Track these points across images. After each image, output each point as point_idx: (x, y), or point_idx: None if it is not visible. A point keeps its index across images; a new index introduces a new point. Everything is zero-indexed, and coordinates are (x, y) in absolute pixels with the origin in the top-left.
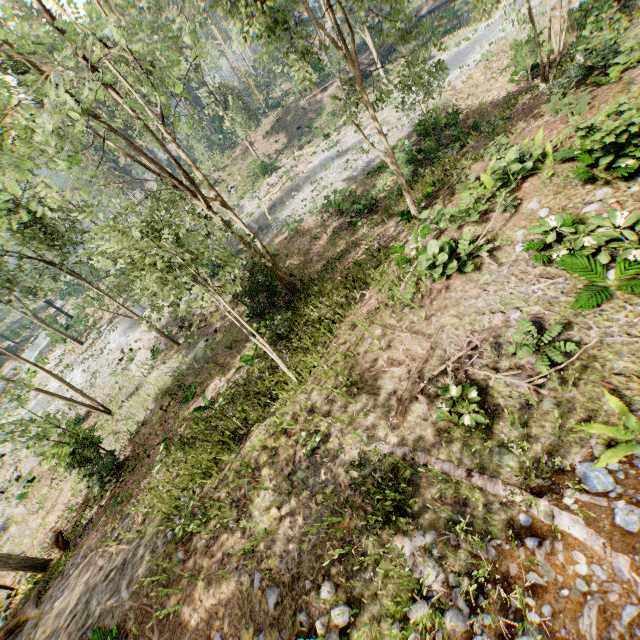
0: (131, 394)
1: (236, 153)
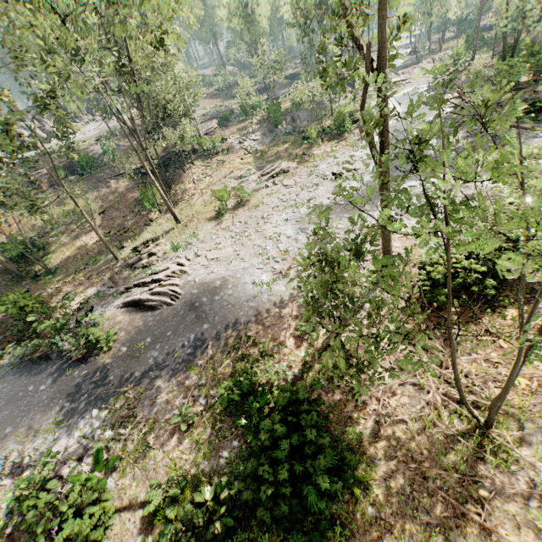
0: (166, 233)
1: None
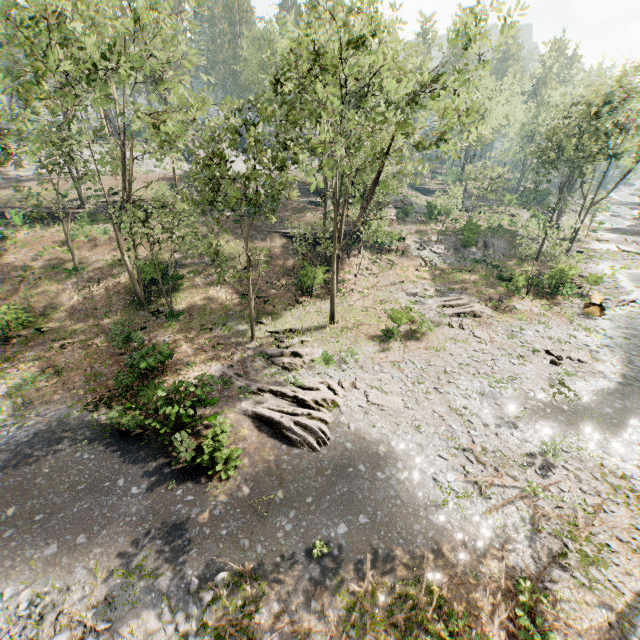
0: (315, 329)
1: None
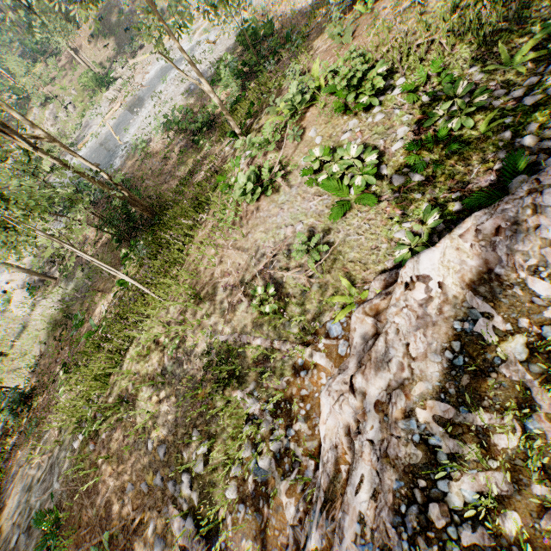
0: (20, 333)
1: (62, 61)
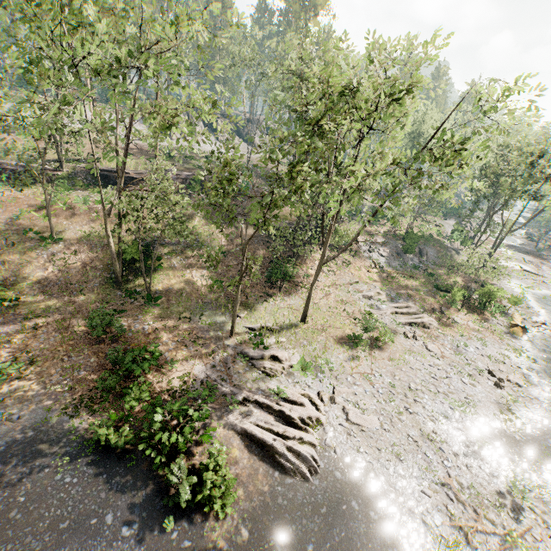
0: (287, 328)
1: None
